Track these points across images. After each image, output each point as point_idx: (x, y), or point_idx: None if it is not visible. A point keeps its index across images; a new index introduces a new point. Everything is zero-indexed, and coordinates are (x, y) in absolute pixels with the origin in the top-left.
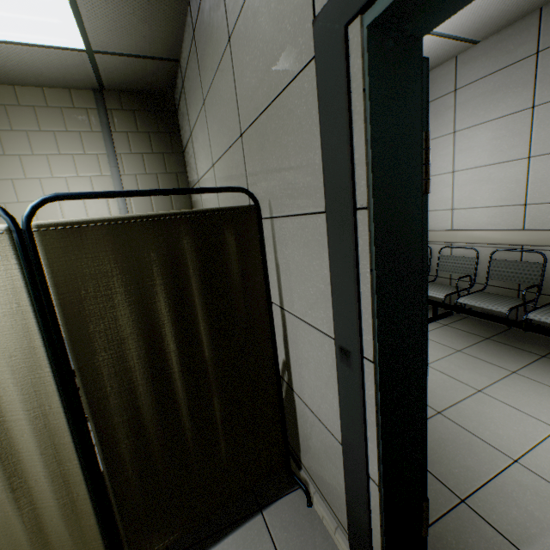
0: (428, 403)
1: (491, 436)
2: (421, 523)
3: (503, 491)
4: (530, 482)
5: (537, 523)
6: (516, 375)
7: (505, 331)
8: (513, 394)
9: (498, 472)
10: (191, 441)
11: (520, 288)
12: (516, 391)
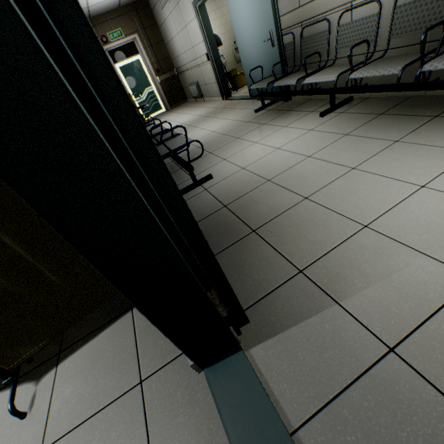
0: (298, 192)
1: (350, 208)
2: (214, 309)
3: (342, 257)
4: (373, 243)
5: (365, 279)
6: (398, 143)
7: (404, 101)
8: (388, 163)
9: (344, 240)
10: (1, 279)
11: (427, 39)
12: (391, 160)
